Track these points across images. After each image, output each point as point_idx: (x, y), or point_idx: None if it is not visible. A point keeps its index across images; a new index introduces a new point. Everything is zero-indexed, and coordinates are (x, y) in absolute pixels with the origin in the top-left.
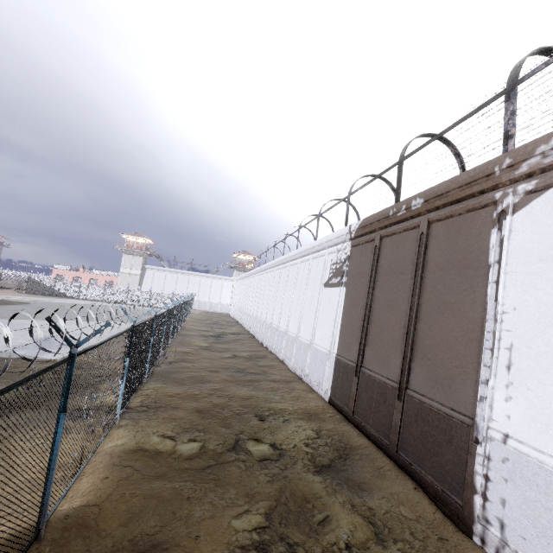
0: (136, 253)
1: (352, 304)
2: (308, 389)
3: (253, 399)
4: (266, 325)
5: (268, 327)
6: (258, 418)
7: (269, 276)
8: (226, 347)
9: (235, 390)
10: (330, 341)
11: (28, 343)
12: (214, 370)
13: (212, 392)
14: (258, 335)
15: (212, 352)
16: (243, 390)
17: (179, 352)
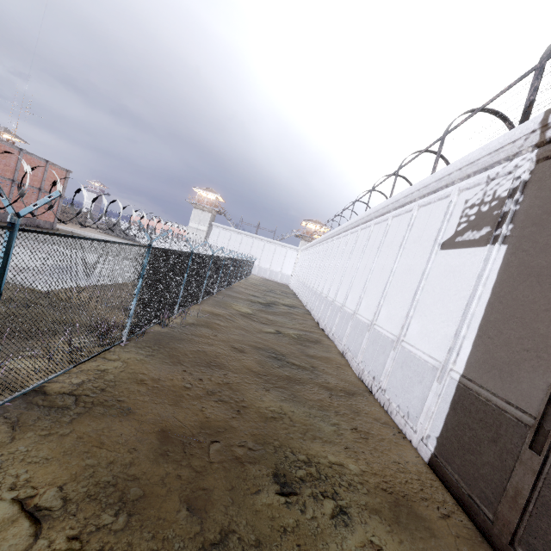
0: (206, 209)
1: (530, 279)
2: (384, 417)
3: (282, 422)
4: (327, 301)
5: (328, 305)
6: (279, 484)
7: (340, 241)
8: (272, 319)
9: (256, 394)
10: (447, 346)
11: (39, 268)
12: (240, 348)
13: (214, 389)
14: (315, 313)
15: (252, 322)
16: (270, 395)
17: (208, 314)
